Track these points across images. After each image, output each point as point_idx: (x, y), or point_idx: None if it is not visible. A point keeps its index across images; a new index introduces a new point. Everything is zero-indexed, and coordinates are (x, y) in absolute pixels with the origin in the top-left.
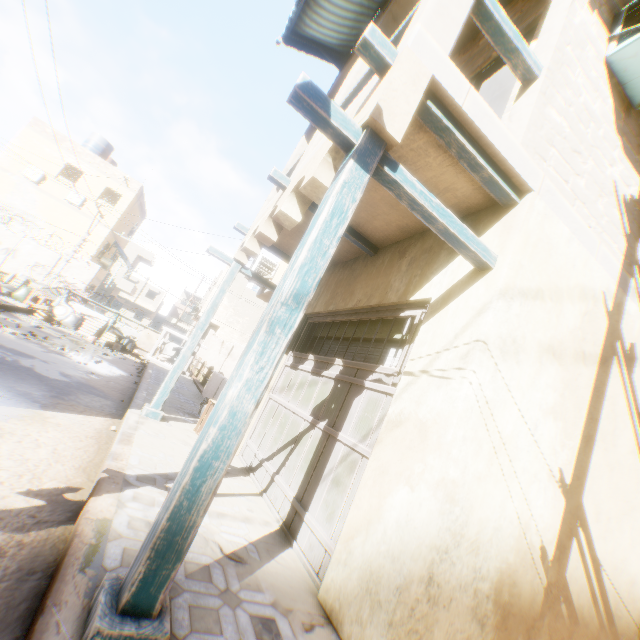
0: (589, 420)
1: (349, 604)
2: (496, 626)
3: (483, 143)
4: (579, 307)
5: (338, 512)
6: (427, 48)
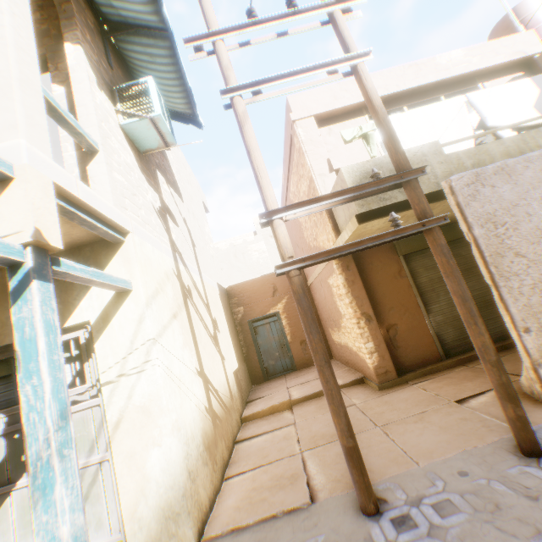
0: (193, 335)
1: (160, 538)
2: (210, 457)
3: (97, 213)
4: (170, 283)
5: (105, 514)
6: (39, 159)
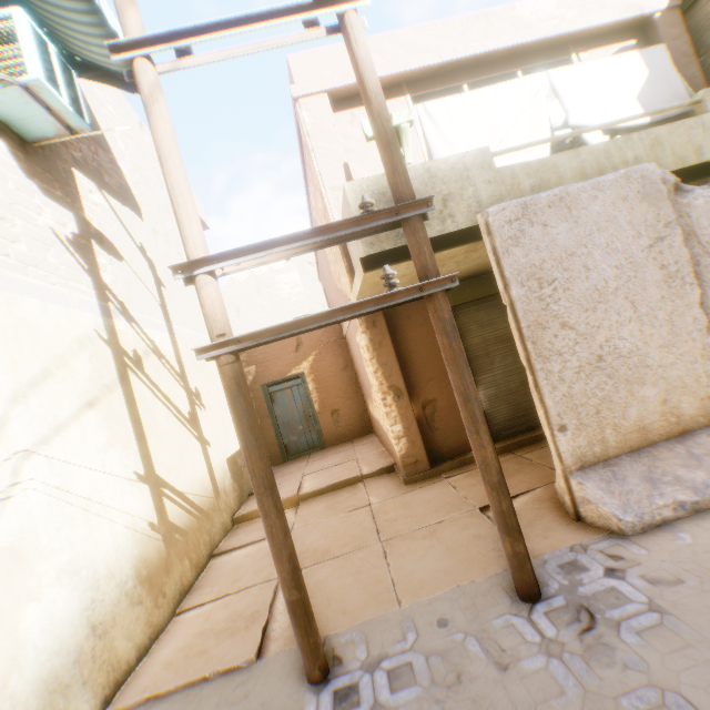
0: (136, 424)
1: None
2: (150, 592)
3: None
4: (86, 355)
5: None
6: None
